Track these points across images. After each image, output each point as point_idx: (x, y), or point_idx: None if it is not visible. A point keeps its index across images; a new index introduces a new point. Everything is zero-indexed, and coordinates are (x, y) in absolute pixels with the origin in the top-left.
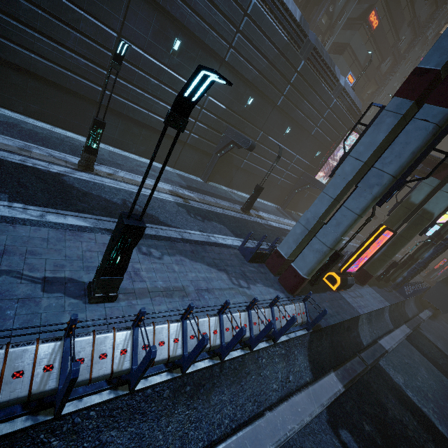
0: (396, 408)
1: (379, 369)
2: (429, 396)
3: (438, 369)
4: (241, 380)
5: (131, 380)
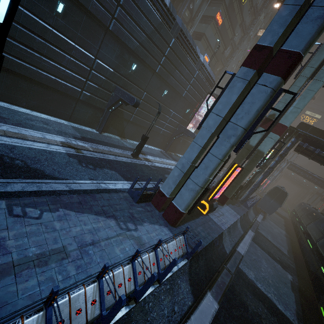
0: (253, 302)
1: (239, 271)
2: (270, 282)
3: (271, 257)
4: None
5: None
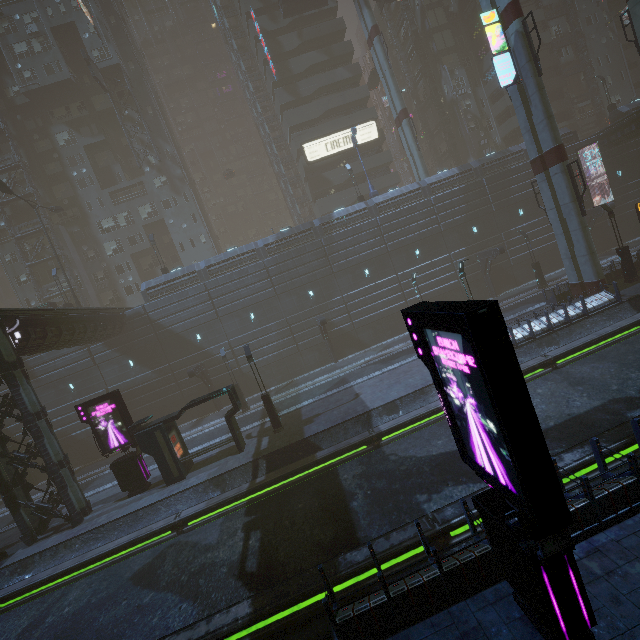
0: None
1: None
2: None
3: None
4: (576, 336)
5: (513, 343)
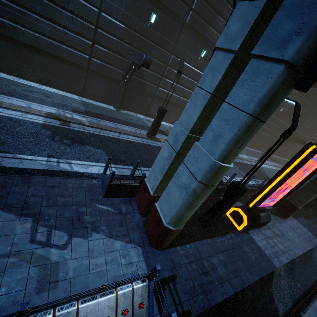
0: None
1: None
2: None
3: None
4: None
5: None
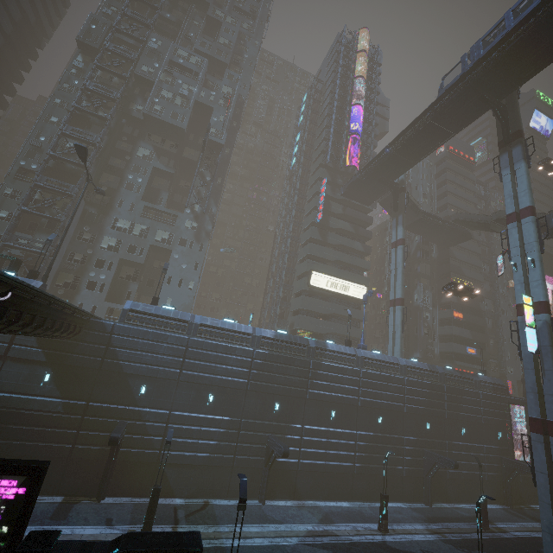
0: None
1: None
2: None
3: None
4: None
5: None
